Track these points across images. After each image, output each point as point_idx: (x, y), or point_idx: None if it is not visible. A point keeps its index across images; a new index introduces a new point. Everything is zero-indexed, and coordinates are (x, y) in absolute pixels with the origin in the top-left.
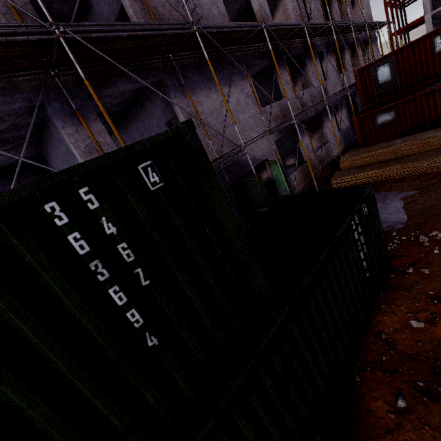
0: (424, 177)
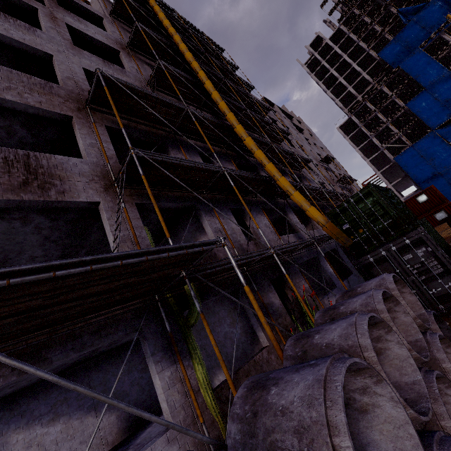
0: (447, 238)
